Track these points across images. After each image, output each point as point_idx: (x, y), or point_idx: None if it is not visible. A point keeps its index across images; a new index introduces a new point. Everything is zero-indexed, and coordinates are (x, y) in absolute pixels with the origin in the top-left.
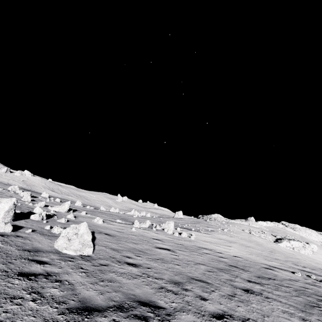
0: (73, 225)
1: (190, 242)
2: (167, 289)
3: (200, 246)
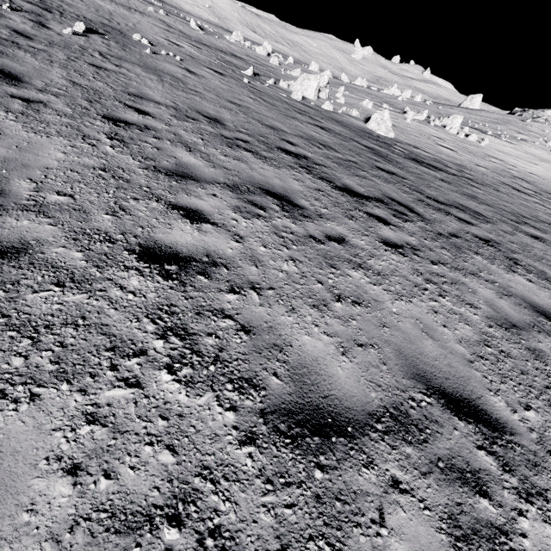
0: (379, 112)
1: (477, 148)
2: (451, 168)
3: (490, 155)
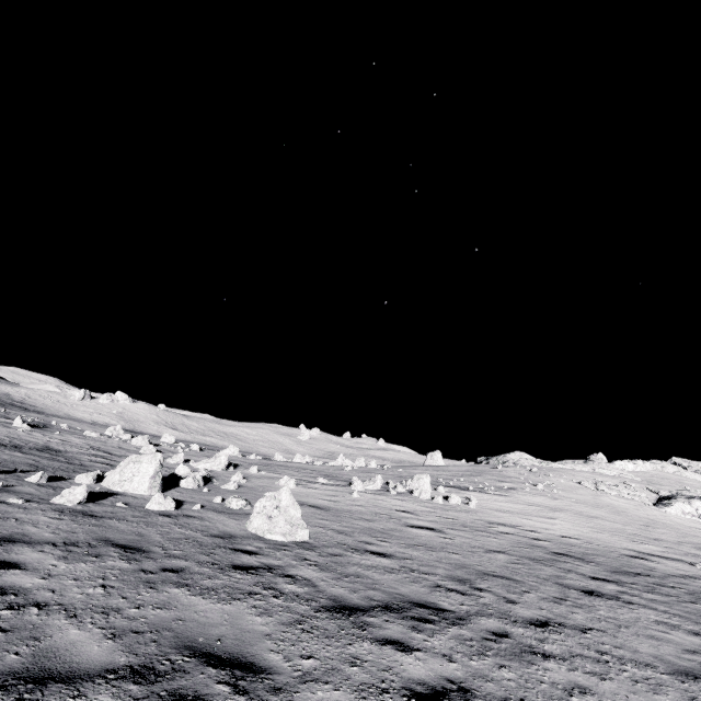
0: (270, 493)
1: (469, 514)
2: (447, 587)
3: (492, 521)
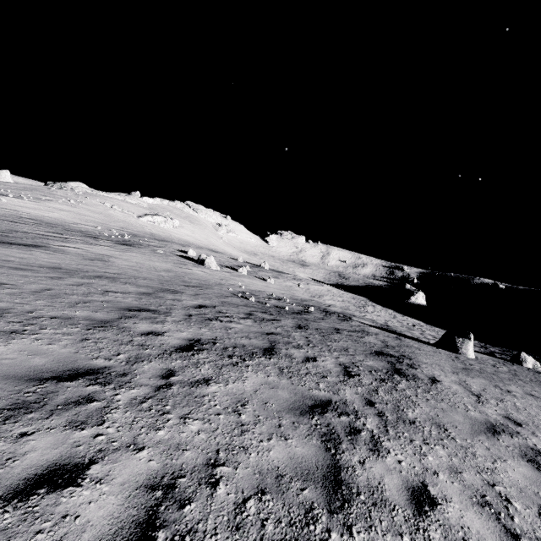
0: None
1: None
2: None
3: (3, 208)
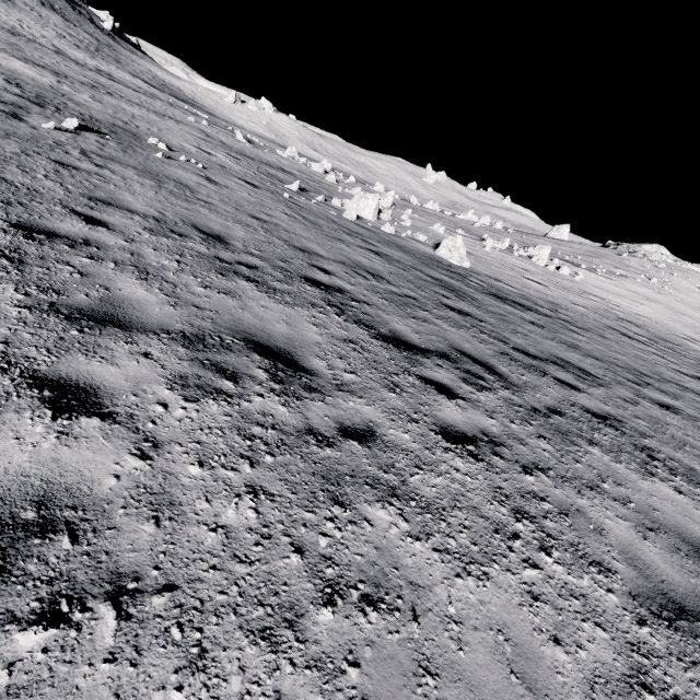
0: (451, 237)
1: (571, 283)
2: (543, 307)
3: (587, 292)
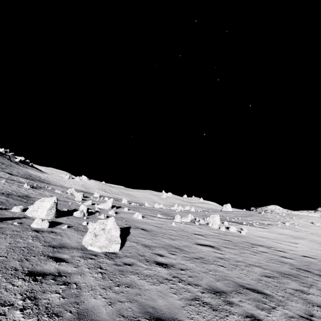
0: (100, 220)
1: (240, 238)
2: (202, 300)
3: (254, 243)
